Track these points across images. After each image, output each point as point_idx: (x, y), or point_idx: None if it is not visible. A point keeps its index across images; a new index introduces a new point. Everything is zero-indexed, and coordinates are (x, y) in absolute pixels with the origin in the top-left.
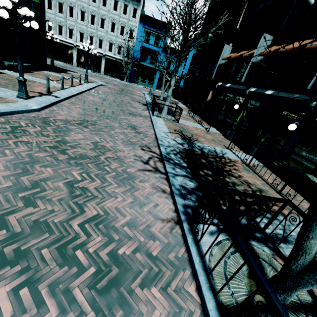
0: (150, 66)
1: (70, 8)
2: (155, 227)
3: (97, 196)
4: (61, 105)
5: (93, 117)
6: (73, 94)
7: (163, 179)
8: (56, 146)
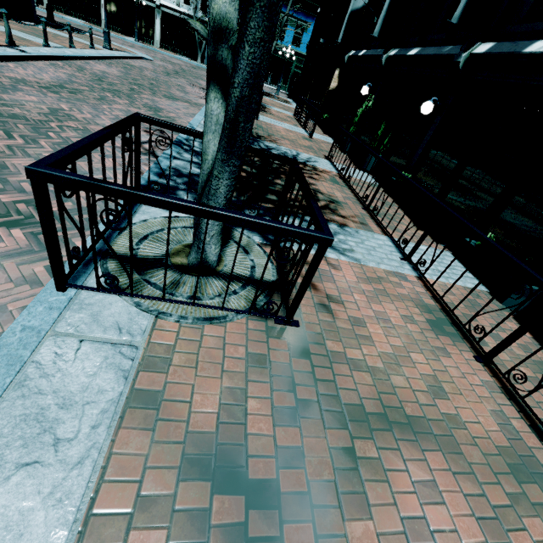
0: None
1: None
2: (81, 193)
3: (3, 152)
4: (28, 64)
5: (83, 86)
6: (62, 55)
7: (153, 162)
8: None
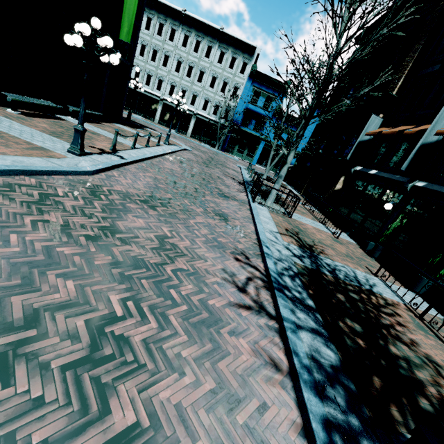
0: (254, 134)
1: (165, 56)
2: None
3: (144, 366)
4: (125, 170)
5: (167, 193)
6: (145, 157)
7: (274, 331)
8: (97, 237)
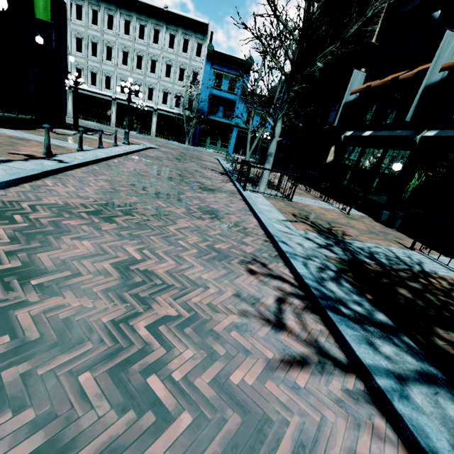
0: (224, 121)
1: (107, 48)
2: None
3: None
4: (66, 176)
5: (131, 197)
6: (97, 158)
7: (363, 401)
8: None
